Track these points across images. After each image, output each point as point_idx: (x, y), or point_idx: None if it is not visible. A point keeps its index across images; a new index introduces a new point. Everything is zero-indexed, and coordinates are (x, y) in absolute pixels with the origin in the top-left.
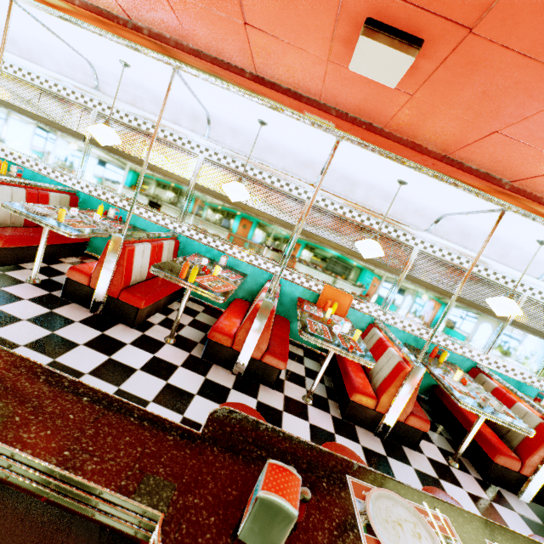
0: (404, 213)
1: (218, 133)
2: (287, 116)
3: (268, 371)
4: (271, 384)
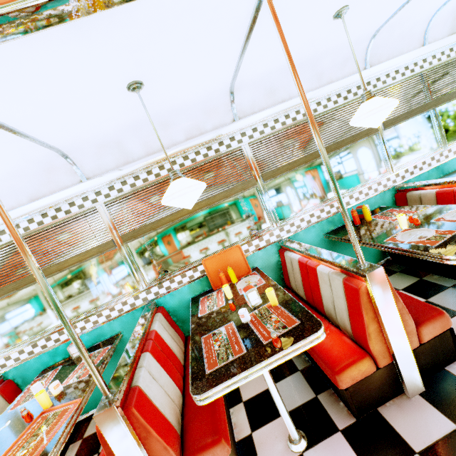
0: (197, 125)
1: None
2: None
3: None
4: None
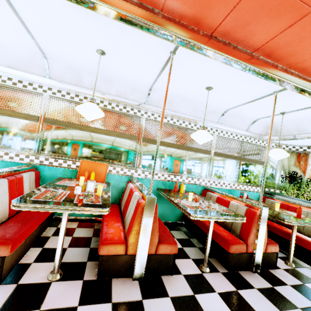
0: (125, 93)
1: None
2: None
3: None
4: None
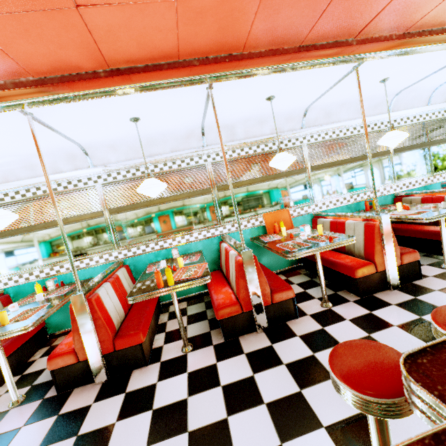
0: (279, 126)
1: (100, 157)
2: (159, 89)
3: (283, 307)
4: (293, 315)
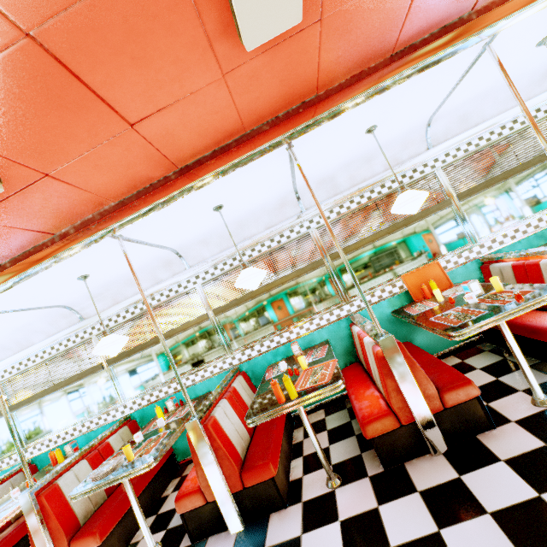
0: (394, 157)
1: (194, 255)
2: (232, 171)
3: (465, 412)
4: (486, 424)
